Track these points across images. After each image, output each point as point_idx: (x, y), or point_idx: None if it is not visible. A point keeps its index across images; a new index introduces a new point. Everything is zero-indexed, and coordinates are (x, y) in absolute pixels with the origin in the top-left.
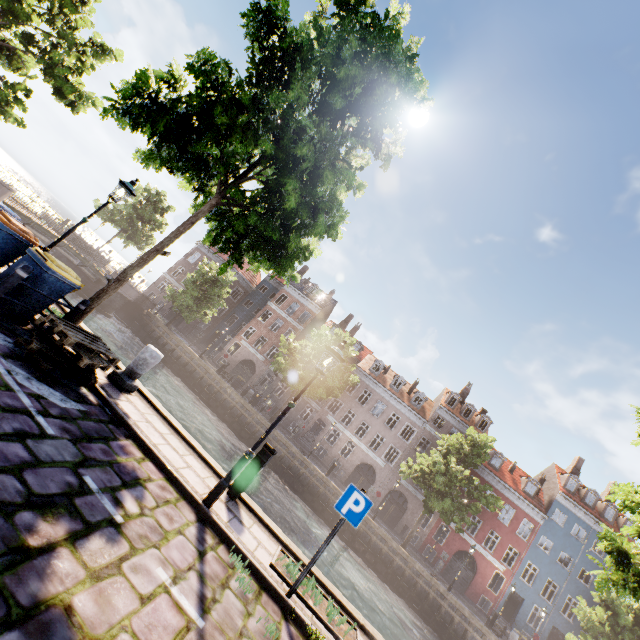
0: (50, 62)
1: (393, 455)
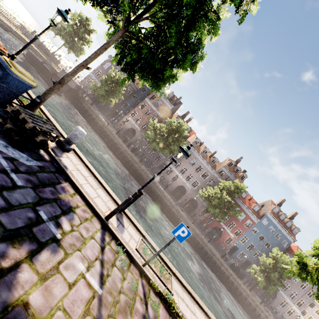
0: None
1: (196, 184)
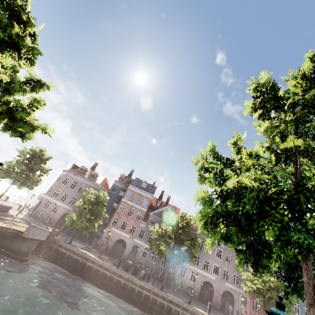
0: (3, 106)
1: (216, 270)
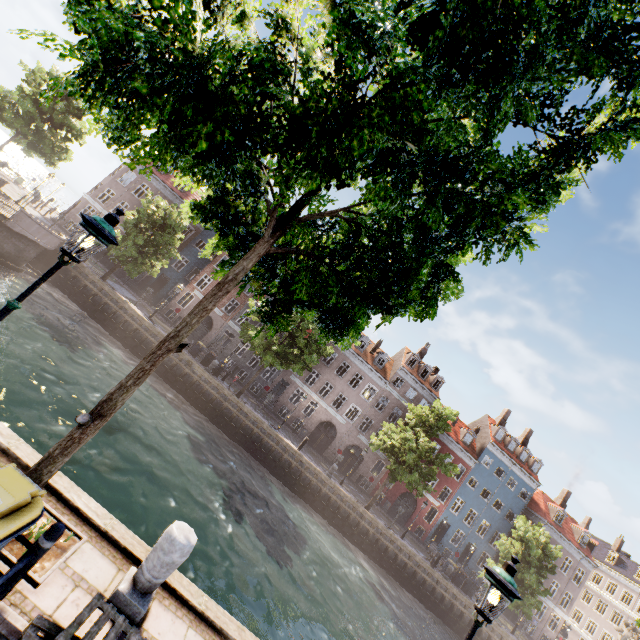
0: None
1: (354, 413)
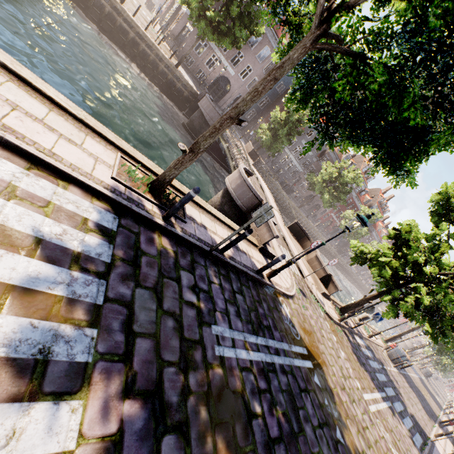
0: None
1: None
